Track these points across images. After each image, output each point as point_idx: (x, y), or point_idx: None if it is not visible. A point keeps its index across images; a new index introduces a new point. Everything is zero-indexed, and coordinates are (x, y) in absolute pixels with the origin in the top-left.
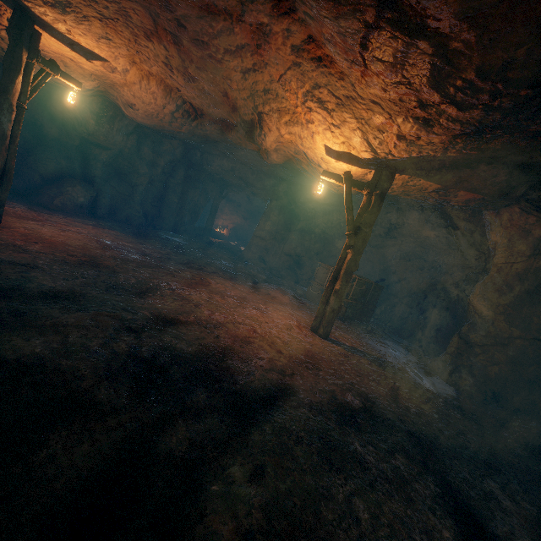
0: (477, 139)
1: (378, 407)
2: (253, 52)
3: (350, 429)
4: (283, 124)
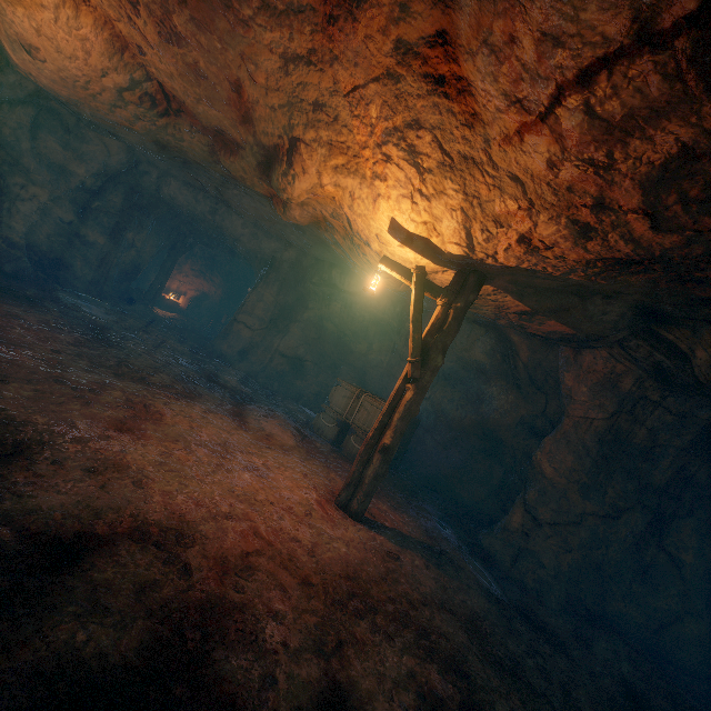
0: (622, 268)
1: (476, 686)
2: (317, 27)
3: None
4: (330, 168)
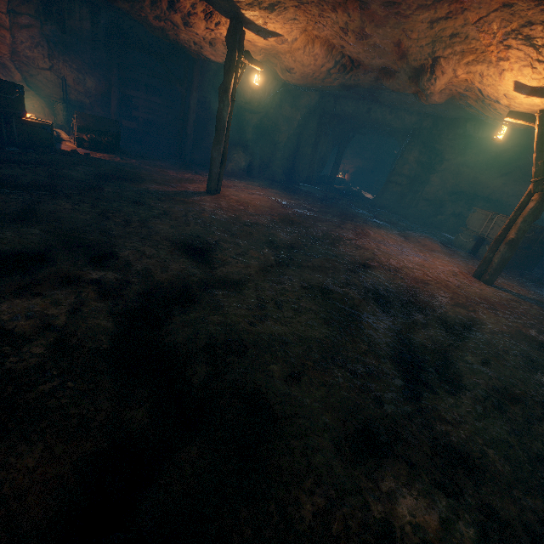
0: None
1: None
2: (452, 2)
3: (542, 354)
4: (463, 65)
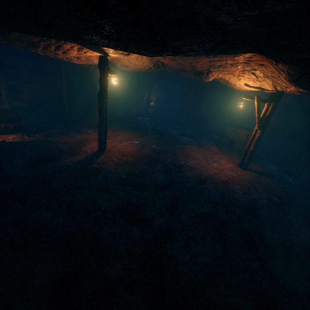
0: None
1: (284, 199)
2: (222, 57)
3: (282, 211)
4: (222, 74)
